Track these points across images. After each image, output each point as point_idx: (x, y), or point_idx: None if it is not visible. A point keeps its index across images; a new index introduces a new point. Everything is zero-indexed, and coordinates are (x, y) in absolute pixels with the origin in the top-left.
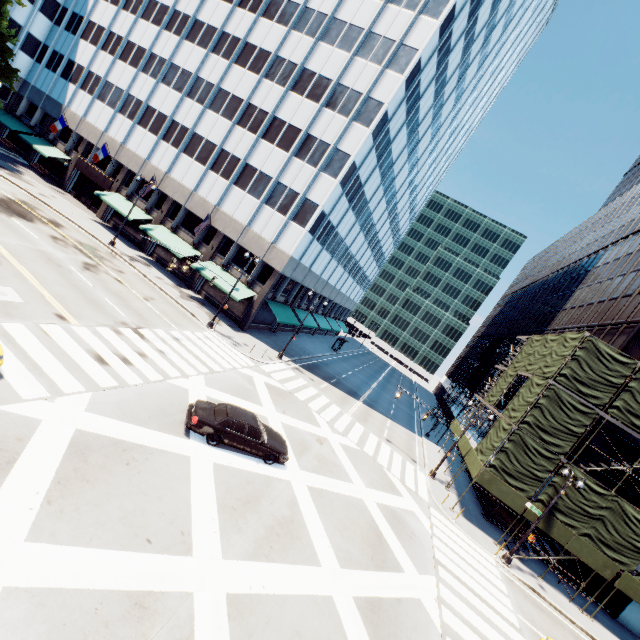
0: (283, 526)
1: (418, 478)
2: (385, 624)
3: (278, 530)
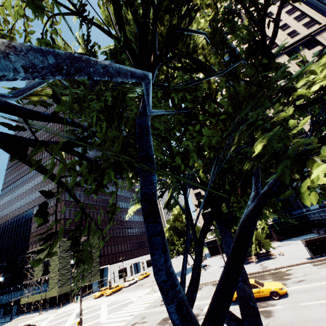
0: (58, 323)
1: (41, 316)
2: (83, 310)
3: (60, 323)
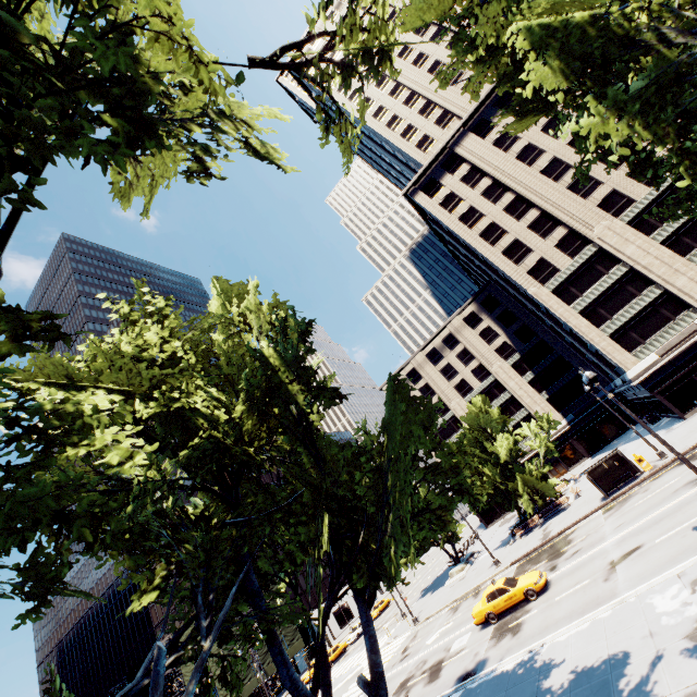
0: None
1: None
2: None
3: None
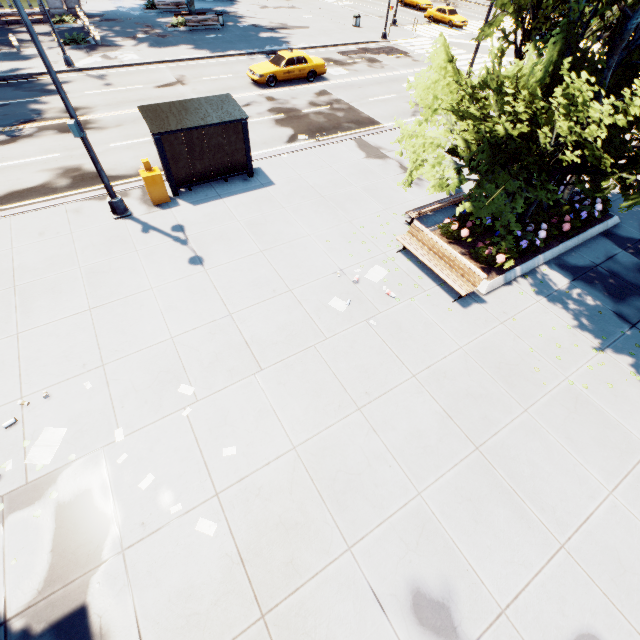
0: None
1: None
2: None
3: None
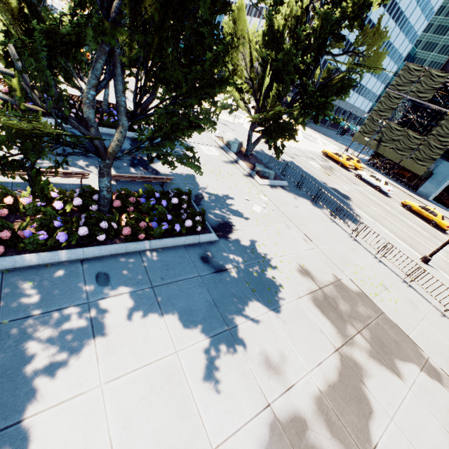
0: None
1: (335, 147)
2: None
3: None
